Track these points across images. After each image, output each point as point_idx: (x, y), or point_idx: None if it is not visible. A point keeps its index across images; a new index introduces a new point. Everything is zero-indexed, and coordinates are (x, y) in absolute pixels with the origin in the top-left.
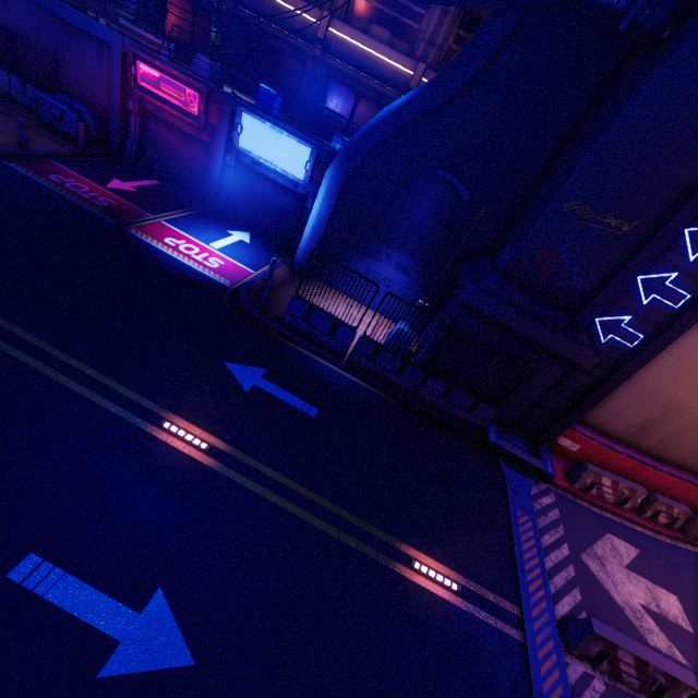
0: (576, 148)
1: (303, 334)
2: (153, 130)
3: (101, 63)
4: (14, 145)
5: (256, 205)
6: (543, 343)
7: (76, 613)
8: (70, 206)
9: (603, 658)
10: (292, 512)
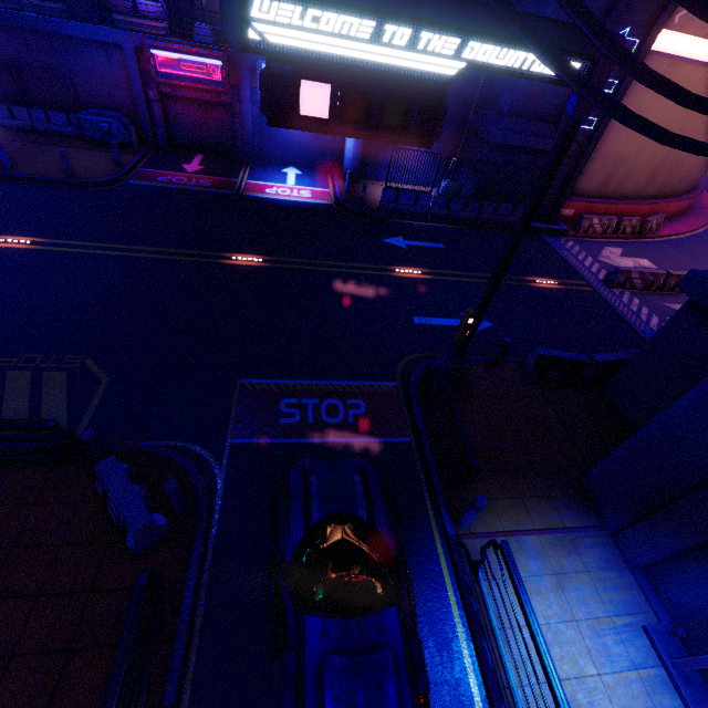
0: (532, 8)
1: (397, 212)
2: (173, 110)
3: (113, 65)
4: (112, 167)
5: (283, 142)
6: (545, 148)
7: (446, 325)
8: (200, 194)
9: (626, 282)
10: (476, 281)
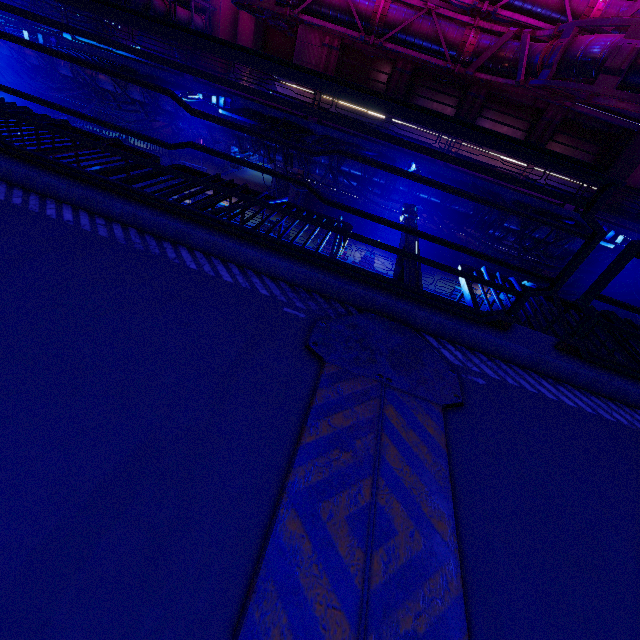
0: None
1: None
2: None
3: None
4: None
5: None
6: None
7: None
8: None
9: None
10: None
